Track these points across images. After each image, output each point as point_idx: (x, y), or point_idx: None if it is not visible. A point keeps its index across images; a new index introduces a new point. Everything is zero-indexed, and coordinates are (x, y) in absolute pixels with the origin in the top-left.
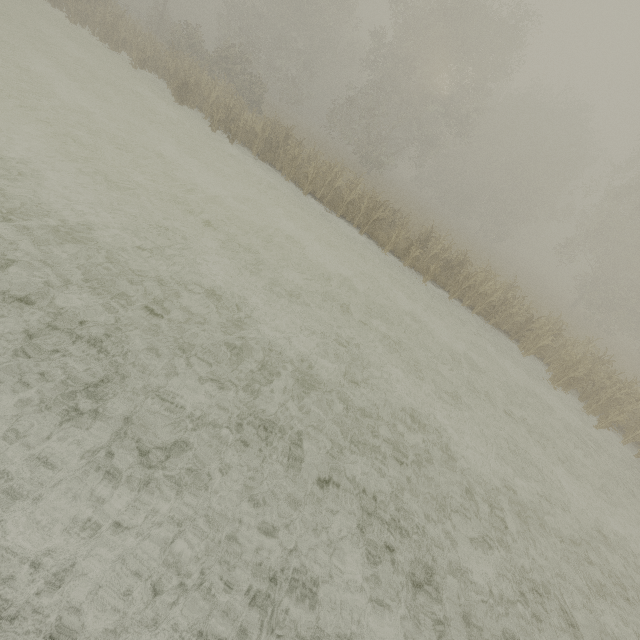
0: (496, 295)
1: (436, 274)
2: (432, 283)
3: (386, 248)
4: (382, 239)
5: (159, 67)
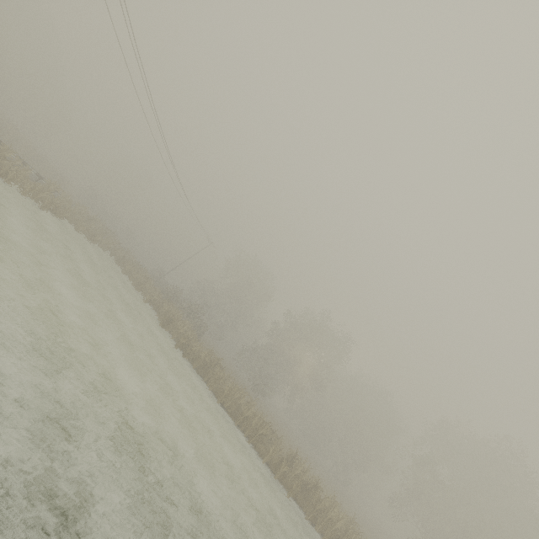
0: (339, 523)
1: (297, 493)
2: (294, 500)
3: (264, 459)
4: (262, 451)
5: (157, 304)
